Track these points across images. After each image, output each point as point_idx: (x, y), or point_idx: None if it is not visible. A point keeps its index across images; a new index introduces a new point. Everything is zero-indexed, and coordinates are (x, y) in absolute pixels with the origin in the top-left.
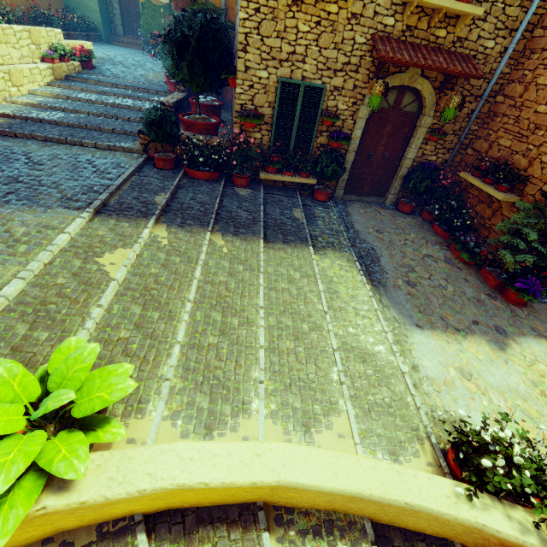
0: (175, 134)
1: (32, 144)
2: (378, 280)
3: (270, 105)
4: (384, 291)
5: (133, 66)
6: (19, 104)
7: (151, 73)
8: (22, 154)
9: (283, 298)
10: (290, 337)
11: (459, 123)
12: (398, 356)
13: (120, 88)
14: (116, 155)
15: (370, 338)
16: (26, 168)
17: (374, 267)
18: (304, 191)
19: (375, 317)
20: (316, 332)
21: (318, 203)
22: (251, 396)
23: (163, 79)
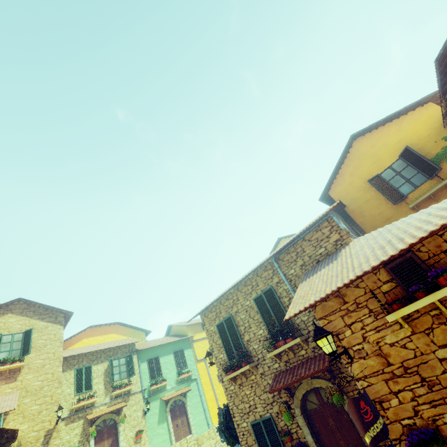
0: None
1: None
2: None
3: (255, 441)
4: None
5: None
6: None
7: None
8: None
9: None
10: None
11: None
12: None
13: None
14: None
15: None
16: None
17: None
18: None
19: None
20: None
21: None
22: None
23: None
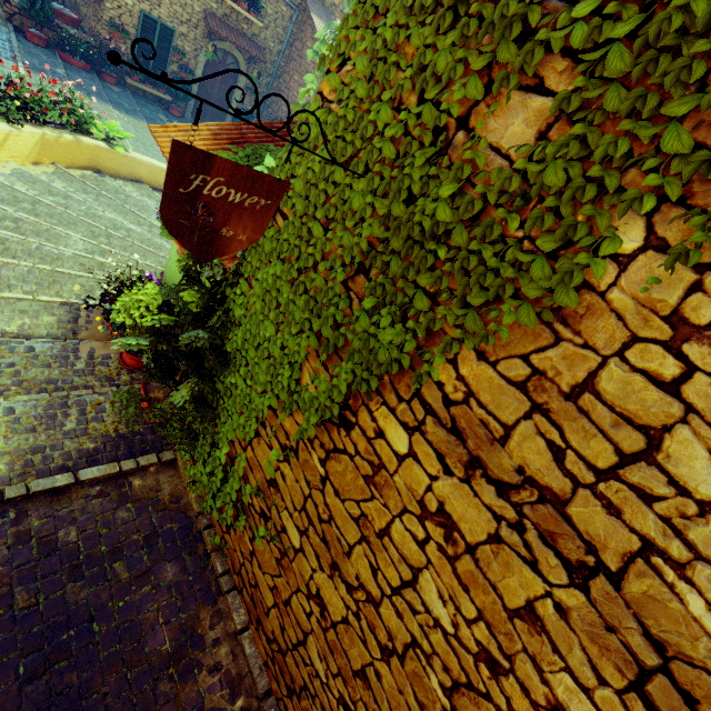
0: (52, 19)
1: None
2: None
3: (134, 27)
4: None
5: None
6: None
7: None
8: None
9: None
10: None
11: (262, 89)
12: None
13: None
14: None
15: None
16: None
17: None
18: (162, 104)
19: None
20: None
21: (174, 117)
22: None
23: None
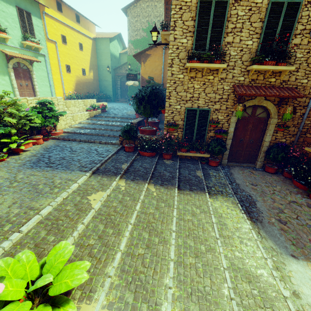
0: (135, 135)
1: (74, 143)
2: (255, 217)
3: (182, 120)
4: (261, 225)
5: (122, 109)
6: (74, 127)
7: (129, 111)
8: (69, 147)
9: (188, 226)
10: (192, 254)
11: (296, 120)
12: (278, 281)
13: (115, 118)
14: (108, 146)
15: (253, 262)
16: (69, 153)
17: (252, 208)
18: (203, 160)
19: (255, 245)
20: (211, 253)
21: (211, 167)
22: (162, 298)
23: (134, 113)
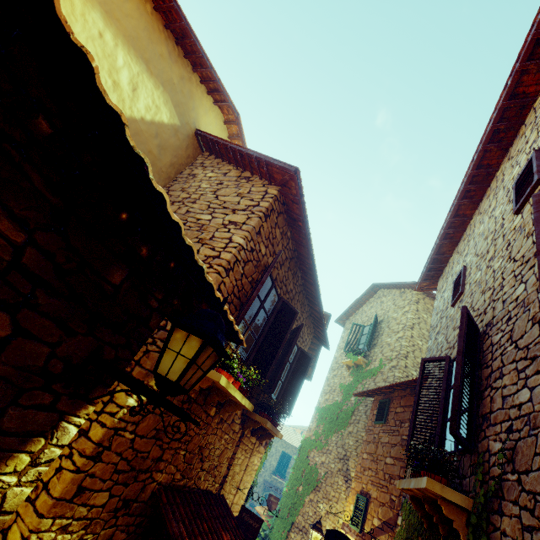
0: None
1: None
2: None
3: None
4: None
5: None
6: None
7: None
8: None
9: None
10: None
11: None
12: None
13: None
14: None
15: None
16: None
17: None
18: None
19: None
20: None
21: None
22: None
23: None
